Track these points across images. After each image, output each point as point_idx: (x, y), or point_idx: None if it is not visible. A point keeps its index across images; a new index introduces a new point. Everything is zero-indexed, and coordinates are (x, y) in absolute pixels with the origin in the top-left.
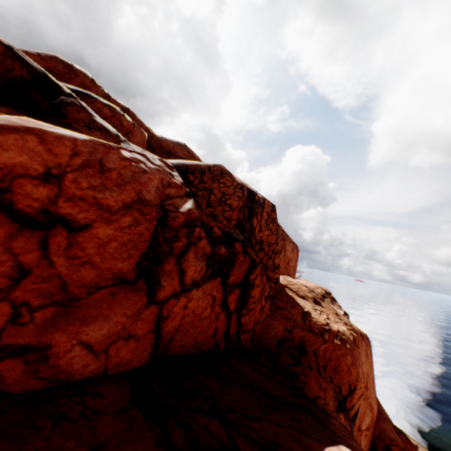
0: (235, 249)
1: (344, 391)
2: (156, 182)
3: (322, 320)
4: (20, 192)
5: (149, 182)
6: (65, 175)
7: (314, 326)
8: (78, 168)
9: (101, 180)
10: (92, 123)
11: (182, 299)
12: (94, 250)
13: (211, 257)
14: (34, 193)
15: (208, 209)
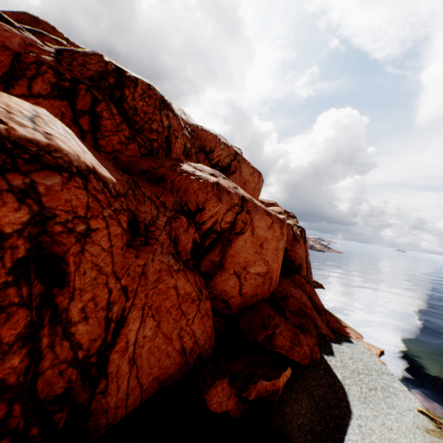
0: (80, 87)
1: (192, 207)
2: (19, 40)
3: (190, 170)
4: None
5: (11, 38)
6: None
7: (179, 170)
8: None
9: None
10: None
11: (31, 101)
12: None
13: (55, 85)
14: None
15: (68, 67)
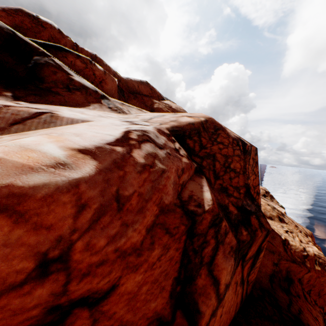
0: (252, 226)
1: (325, 309)
2: (172, 176)
3: (299, 246)
4: (1, 317)
5: (166, 182)
6: (70, 247)
7: (295, 255)
8: (88, 226)
9: (120, 220)
10: (70, 83)
11: (218, 311)
12: (124, 309)
13: (236, 249)
14: (27, 302)
15: (217, 182)
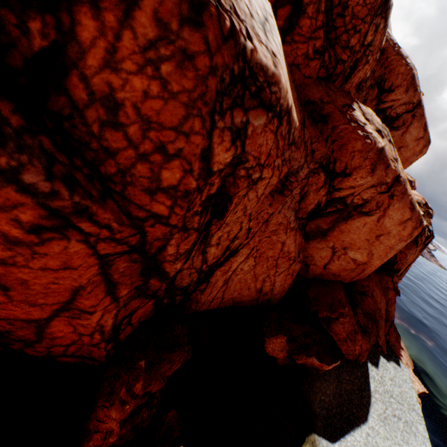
0: None
1: (337, 168)
2: None
3: (361, 120)
4: None
5: None
6: None
7: (349, 115)
8: None
9: None
10: None
11: None
12: None
13: None
14: None
15: None
